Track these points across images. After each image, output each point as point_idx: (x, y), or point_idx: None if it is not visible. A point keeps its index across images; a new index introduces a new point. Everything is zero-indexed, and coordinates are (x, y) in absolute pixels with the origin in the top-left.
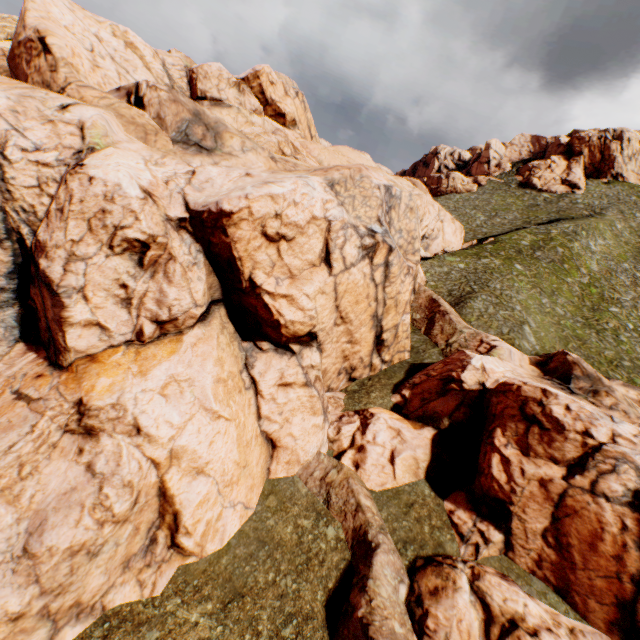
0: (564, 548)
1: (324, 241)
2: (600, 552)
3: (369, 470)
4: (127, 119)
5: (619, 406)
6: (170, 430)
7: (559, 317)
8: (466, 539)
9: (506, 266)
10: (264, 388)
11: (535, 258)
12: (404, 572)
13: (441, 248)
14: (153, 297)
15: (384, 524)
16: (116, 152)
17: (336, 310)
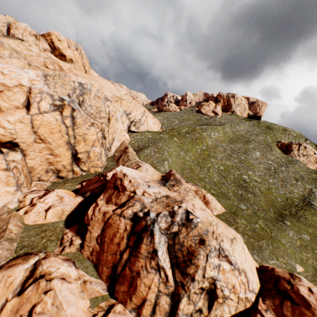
0: (103, 243)
1: (27, 97)
2: (114, 242)
3: (30, 214)
4: None
5: (179, 190)
6: None
7: (186, 160)
8: (62, 244)
9: (169, 138)
10: None
11: (185, 137)
12: (6, 259)
13: (146, 129)
14: None
15: (18, 239)
16: None
17: (35, 134)
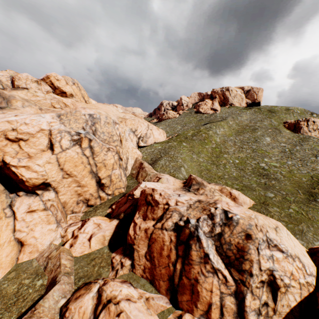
0: (152, 259)
1: (49, 139)
2: (163, 256)
3: (76, 246)
4: None
5: (205, 192)
6: None
7: (200, 162)
8: (114, 268)
9: (178, 144)
10: (18, 215)
11: (193, 139)
12: (70, 292)
13: (154, 141)
14: None
15: (73, 271)
16: None
17: (62, 170)
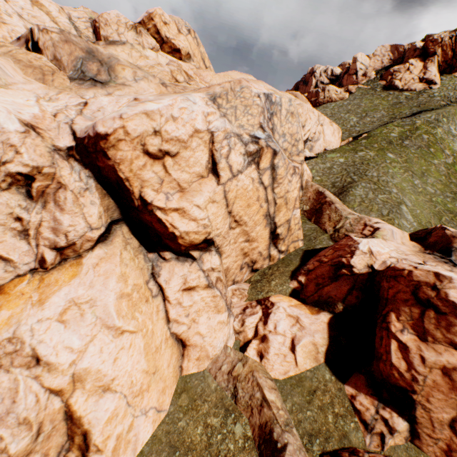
0: None
1: (209, 152)
2: None
3: (272, 360)
4: (24, 63)
5: None
6: (70, 355)
7: (431, 195)
8: (370, 428)
9: (380, 156)
10: (170, 294)
11: (404, 146)
12: None
13: (323, 148)
14: (48, 226)
15: (289, 416)
16: (4, 92)
17: (229, 215)
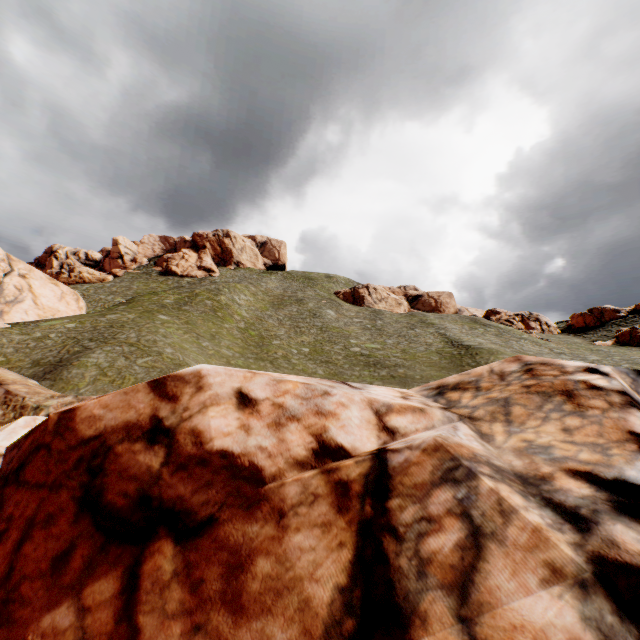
0: None
1: None
2: None
3: None
4: None
5: None
6: None
7: (229, 356)
8: None
9: (146, 317)
10: None
11: (185, 310)
12: None
13: (37, 317)
14: None
15: None
16: None
17: None
